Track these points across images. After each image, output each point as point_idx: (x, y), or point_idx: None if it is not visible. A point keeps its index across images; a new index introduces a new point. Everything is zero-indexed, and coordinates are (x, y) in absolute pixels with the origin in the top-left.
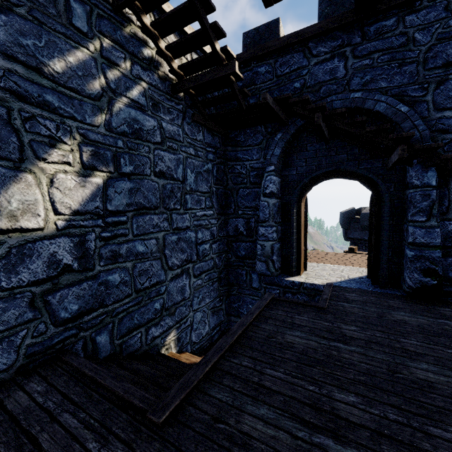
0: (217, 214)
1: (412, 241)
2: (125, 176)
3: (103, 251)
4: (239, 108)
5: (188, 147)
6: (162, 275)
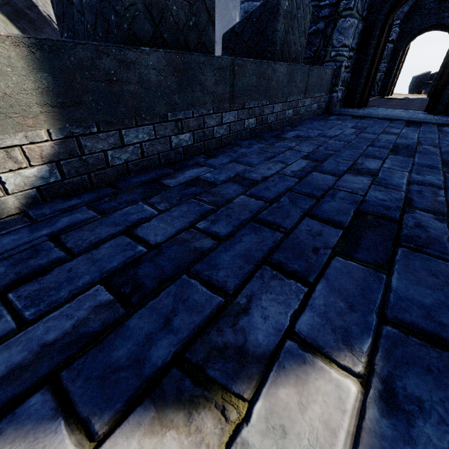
0: None
1: None
2: None
3: None
4: None
5: None
6: None
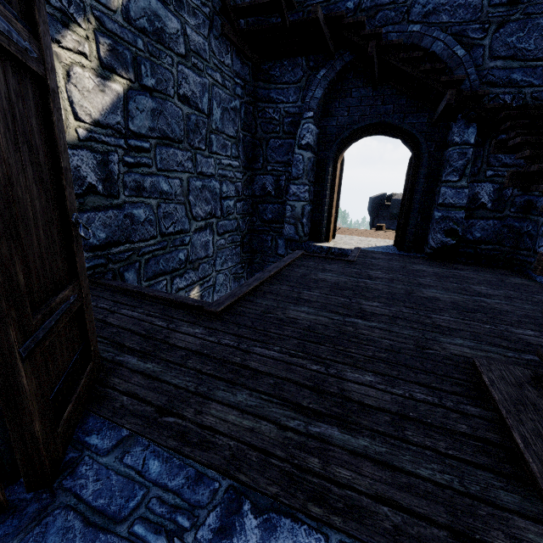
0: (242, 167)
1: (441, 202)
2: (146, 90)
3: (127, 179)
4: (282, 24)
5: (215, 71)
6: (186, 223)
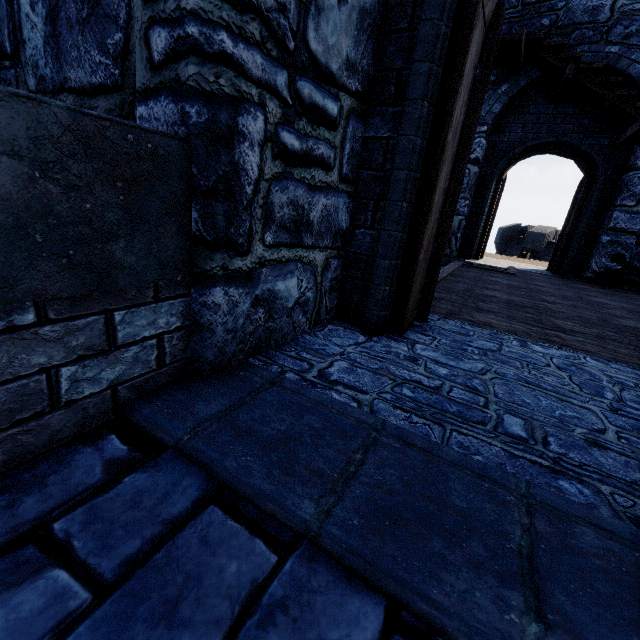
0: None
1: (612, 227)
2: None
3: None
4: None
5: None
6: None
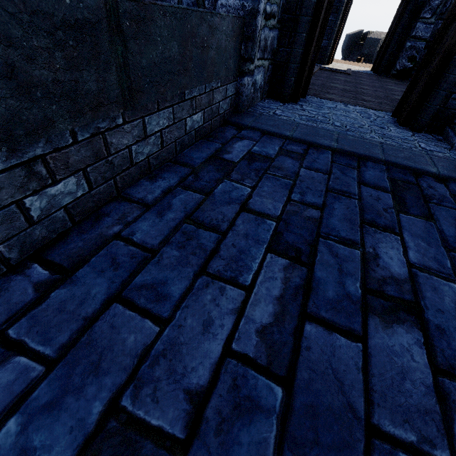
0: None
1: (413, 35)
2: None
3: None
4: None
5: None
6: None
